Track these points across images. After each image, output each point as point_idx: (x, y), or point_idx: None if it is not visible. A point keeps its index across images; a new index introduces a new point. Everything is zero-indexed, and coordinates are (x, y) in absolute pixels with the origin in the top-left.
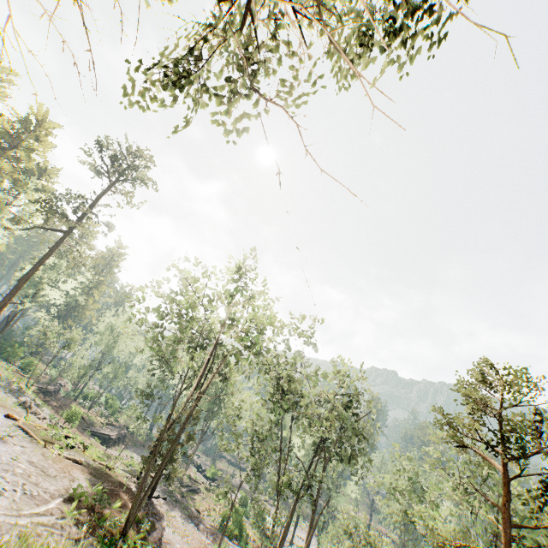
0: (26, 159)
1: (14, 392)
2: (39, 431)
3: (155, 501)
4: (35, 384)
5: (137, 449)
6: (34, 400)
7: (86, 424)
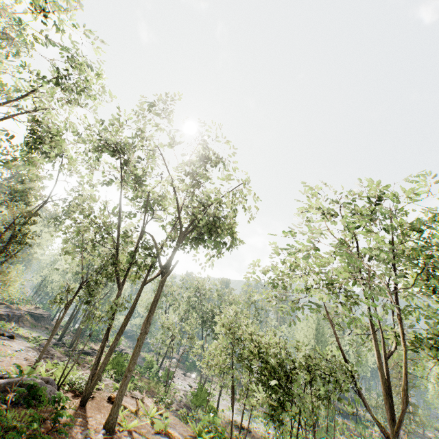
0: None
1: None
2: None
3: None
4: None
5: (36, 330)
6: None
7: None
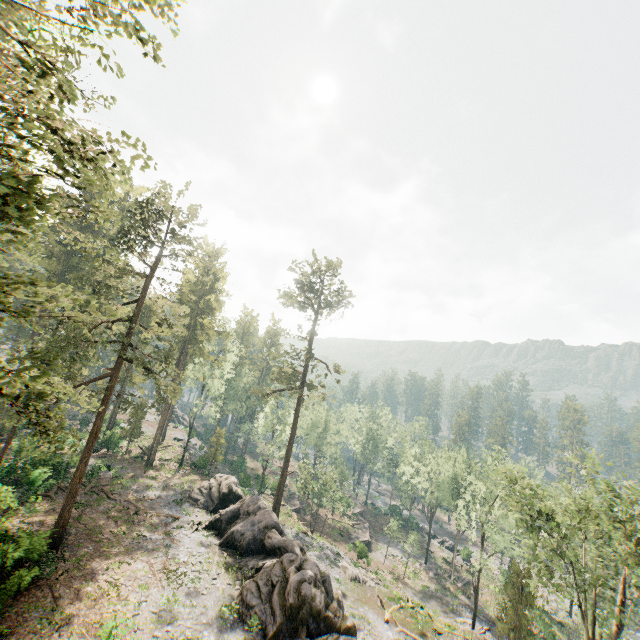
0: (217, 305)
1: (327, 557)
2: (403, 619)
3: (486, 636)
4: (290, 508)
5: (382, 538)
6: (331, 549)
7: (345, 535)
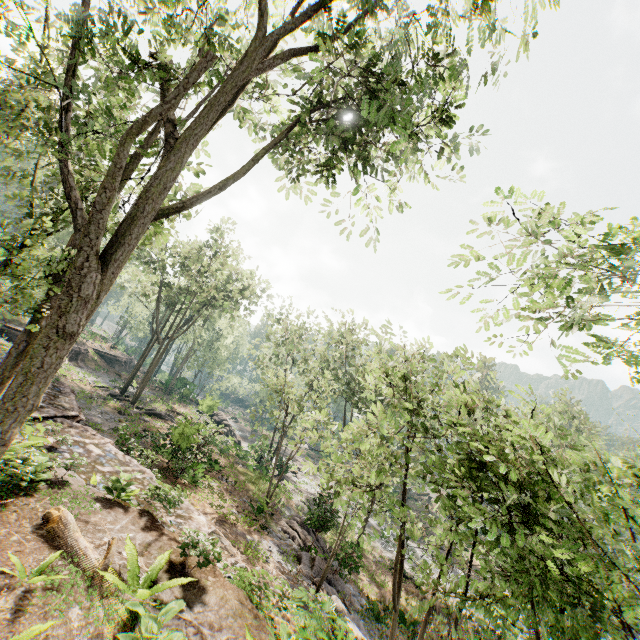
0: None
1: None
2: None
3: None
4: None
5: (101, 374)
6: None
7: None
